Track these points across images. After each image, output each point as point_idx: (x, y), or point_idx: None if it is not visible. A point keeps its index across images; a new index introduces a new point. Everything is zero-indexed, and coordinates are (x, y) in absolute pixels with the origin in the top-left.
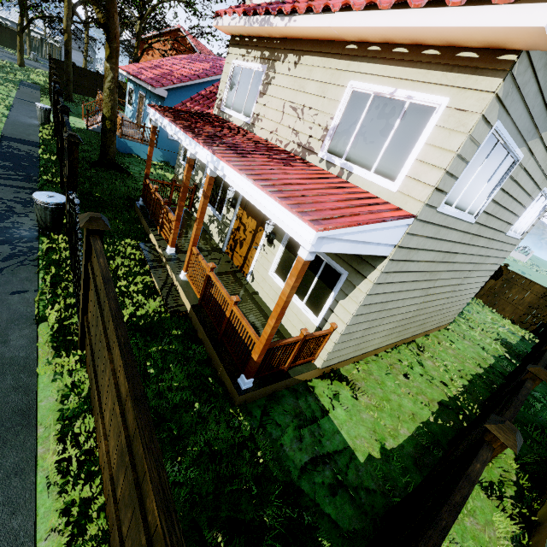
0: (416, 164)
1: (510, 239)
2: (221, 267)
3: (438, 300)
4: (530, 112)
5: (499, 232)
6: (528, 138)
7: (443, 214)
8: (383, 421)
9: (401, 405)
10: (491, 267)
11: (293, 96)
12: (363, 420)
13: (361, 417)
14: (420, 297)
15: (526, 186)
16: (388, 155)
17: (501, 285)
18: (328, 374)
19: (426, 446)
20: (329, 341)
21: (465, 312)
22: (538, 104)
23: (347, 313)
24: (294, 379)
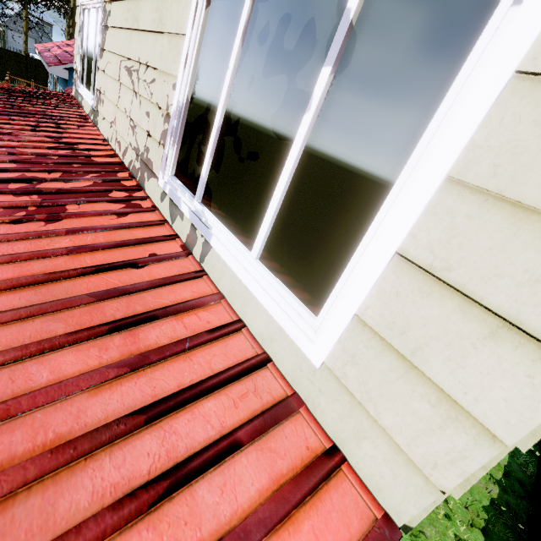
0: (401, 278)
1: None
2: None
3: None
4: None
5: None
6: None
7: None
8: None
9: None
10: None
11: (127, 43)
12: None
13: None
14: None
15: None
16: (296, 206)
17: None
18: None
19: None
20: None
21: None
22: None
23: None
24: None
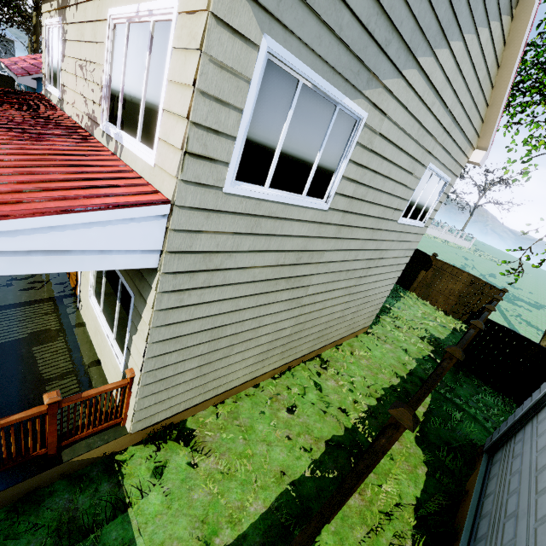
0: (165, 117)
1: (409, 228)
2: (43, 292)
3: (329, 307)
4: (339, 36)
5: (385, 219)
6: (361, 85)
7: (246, 197)
8: (224, 499)
9: (267, 460)
10: (398, 261)
11: (79, 50)
12: (191, 503)
13: (190, 499)
14: (291, 309)
15: (399, 160)
16: (147, 110)
17: (432, 275)
18: (161, 433)
19: (286, 525)
20: (132, 395)
21: (394, 309)
22: (348, 24)
23: (140, 354)
24: (76, 462)
